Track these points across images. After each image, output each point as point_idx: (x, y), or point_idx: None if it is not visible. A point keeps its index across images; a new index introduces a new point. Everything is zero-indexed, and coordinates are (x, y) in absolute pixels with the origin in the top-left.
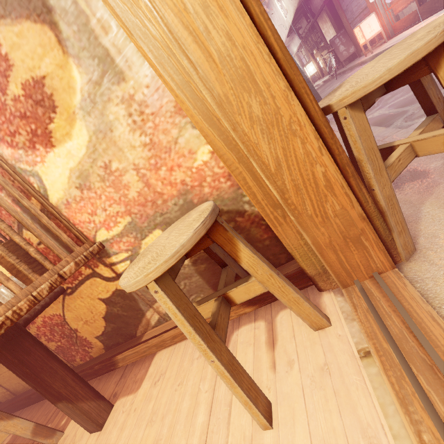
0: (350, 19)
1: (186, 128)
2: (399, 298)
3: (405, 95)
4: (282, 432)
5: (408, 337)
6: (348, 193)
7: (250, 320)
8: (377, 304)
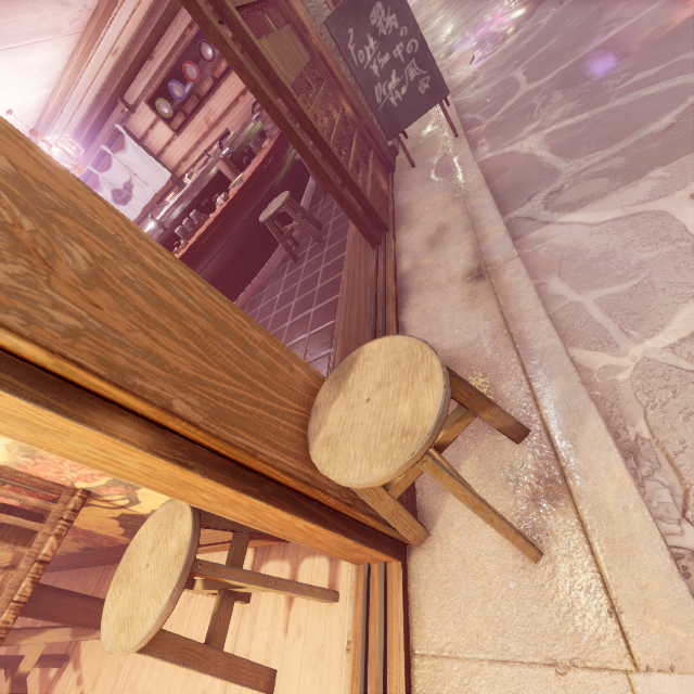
0: None
1: None
2: (388, 605)
3: (576, 115)
4: None
5: (378, 654)
6: (336, 535)
7: (278, 556)
8: (373, 602)
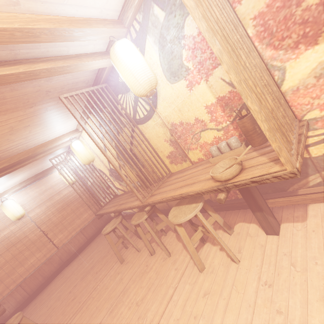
0: None
1: None
2: None
3: None
4: None
5: None
6: None
7: None
8: None
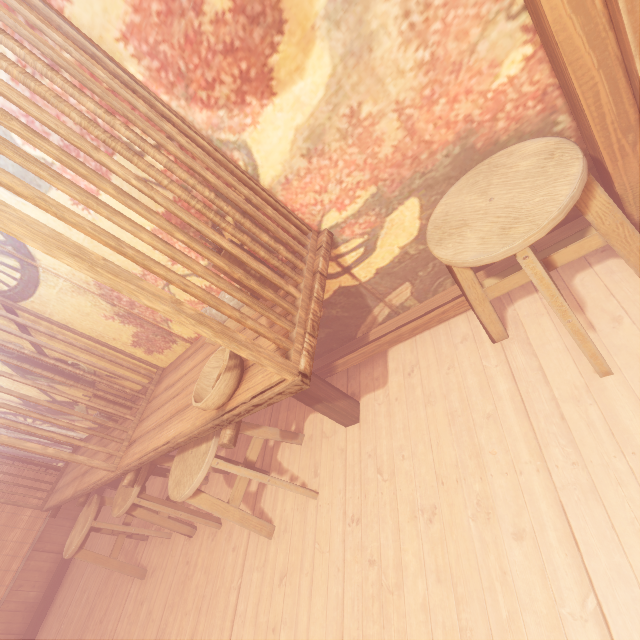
0: None
1: (496, 22)
2: None
3: None
4: (628, 374)
5: None
6: None
7: (528, 292)
8: None
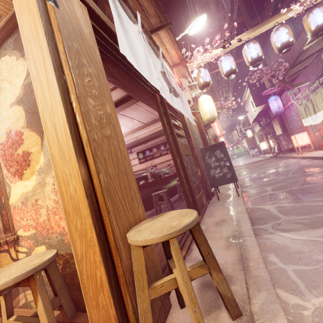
0: (292, 129)
1: None
2: None
3: (289, 203)
4: None
5: None
6: (110, 297)
7: None
8: None
